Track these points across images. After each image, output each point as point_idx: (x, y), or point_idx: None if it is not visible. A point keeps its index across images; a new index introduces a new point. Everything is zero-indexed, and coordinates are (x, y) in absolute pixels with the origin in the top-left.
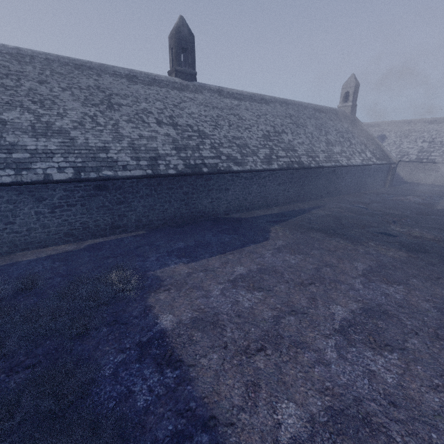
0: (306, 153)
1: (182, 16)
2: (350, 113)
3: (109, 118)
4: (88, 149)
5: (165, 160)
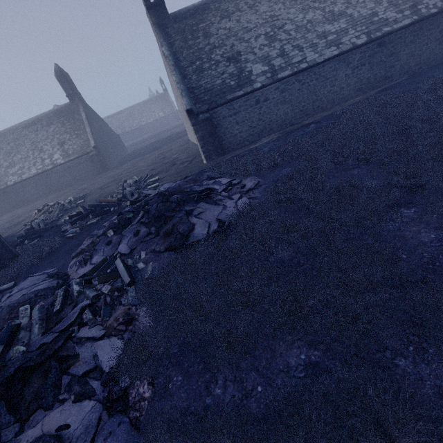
0: None
1: None
2: None
3: None
4: (364, 18)
5: (423, 4)
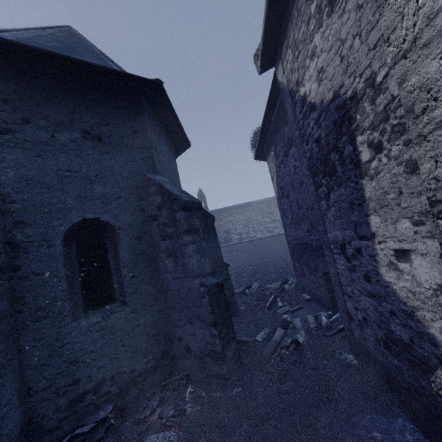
0: None
1: None
2: None
3: None
4: None
5: None
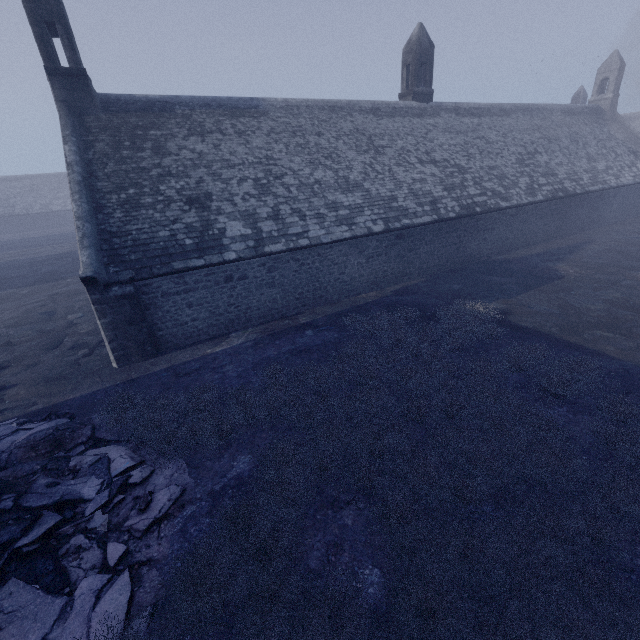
0: (568, 177)
1: (421, 23)
2: (609, 109)
3: (382, 164)
4: (382, 200)
5: (442, 203)
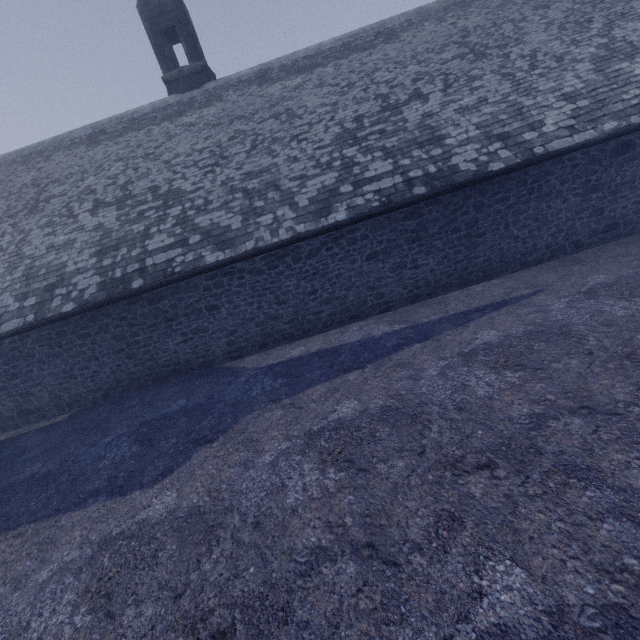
0: (484, 132)
1: None
2: None
3: (19, 231)
4: None
5: (69, 285)
